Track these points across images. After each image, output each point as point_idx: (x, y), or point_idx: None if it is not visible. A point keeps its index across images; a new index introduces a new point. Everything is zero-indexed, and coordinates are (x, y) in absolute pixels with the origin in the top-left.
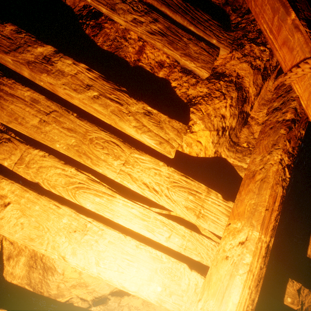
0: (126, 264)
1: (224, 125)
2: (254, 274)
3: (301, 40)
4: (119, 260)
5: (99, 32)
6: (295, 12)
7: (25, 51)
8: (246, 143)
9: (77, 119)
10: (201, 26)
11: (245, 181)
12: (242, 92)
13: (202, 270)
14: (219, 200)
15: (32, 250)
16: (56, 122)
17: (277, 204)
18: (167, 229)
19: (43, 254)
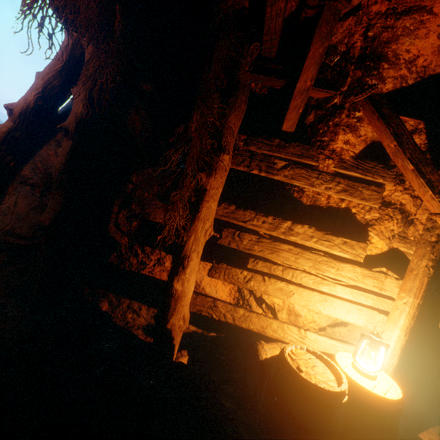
0: (346, 312)
1: (393, 234)
2: (410, 314)
3: (436, 205)
4: (343, 311)
5: (302, 194)
6: (432, 190)
7: (280, 228)
8: (412, 237)
9: (310, 254)
10: (370, 174)
11: (408, 272)
12: (405, 213)
13: (386, 313)
14: (393, 280)
15: (288, 307)
16: (301, 257)
17: (424, 286)
18: (364, 297)
19: (293, 309)
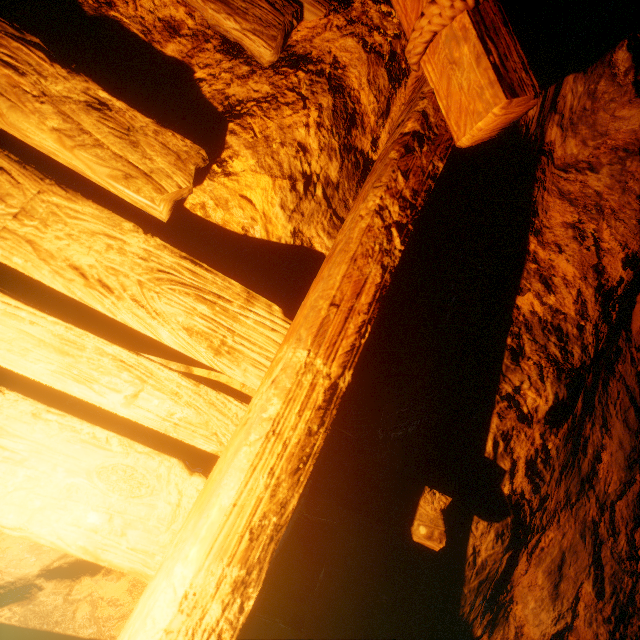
0: None
1: (308, 169)
2: (288, 443)
3: None
4: None
5: None
6: None
7: None
8: None
9: None
10: None
11: (322, 268)
12: (344, 98)
13: None
14: (274, 320)
15: None
16: None
17: (367, 301)
18: (133, 378)
19: None
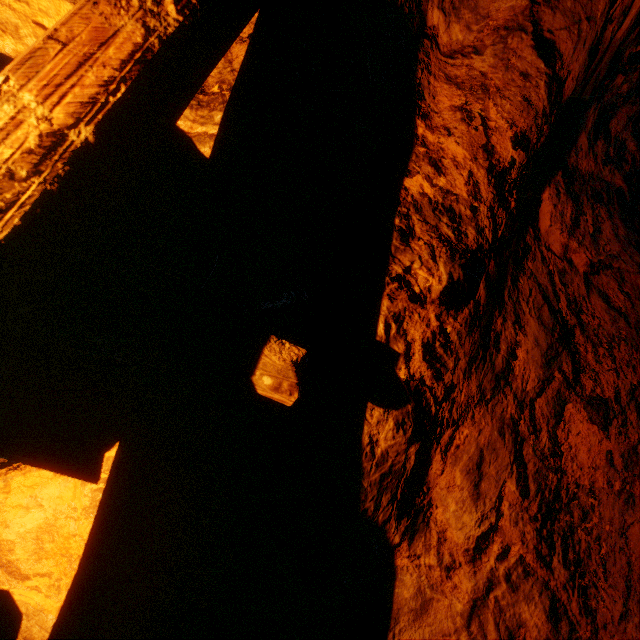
0: None
1: None
2: None
3: None
4: None
5: None
6: None
7: None
8: (218, 85)
9: None
10: None
11: None
12: None
13: None
14: None
15: None
16: None
17: (119, 56)
18: None
19: None
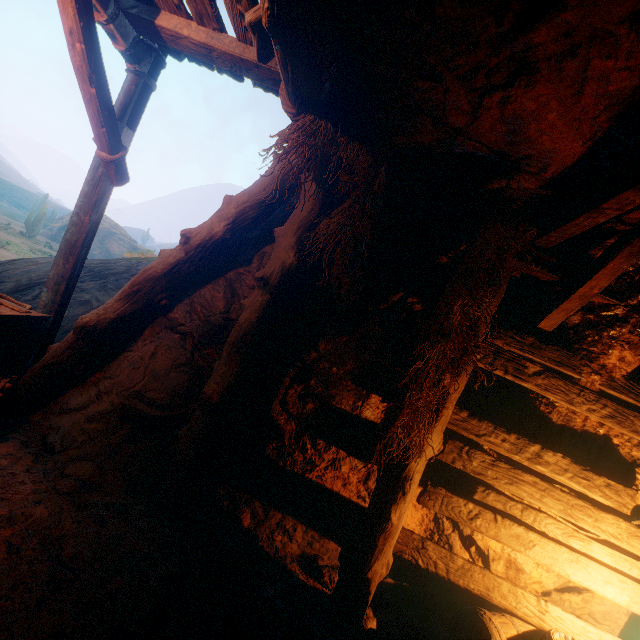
0: (604, 582)
1: None
2: None
3: None
4: (600, 579)
5: (552, 409)
6: None
7: (524, 451)
8: None
9: (560, 492)
10: None
11: None
12: None
13: None
14: None
15: (507, 557)
16: (549, 495)
17: None
18: (629, 563)
19: (515, 560)
